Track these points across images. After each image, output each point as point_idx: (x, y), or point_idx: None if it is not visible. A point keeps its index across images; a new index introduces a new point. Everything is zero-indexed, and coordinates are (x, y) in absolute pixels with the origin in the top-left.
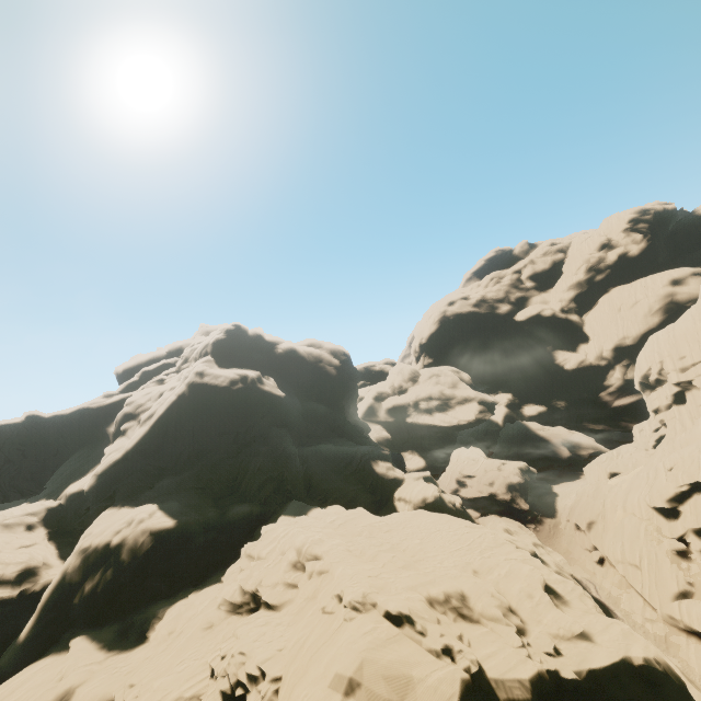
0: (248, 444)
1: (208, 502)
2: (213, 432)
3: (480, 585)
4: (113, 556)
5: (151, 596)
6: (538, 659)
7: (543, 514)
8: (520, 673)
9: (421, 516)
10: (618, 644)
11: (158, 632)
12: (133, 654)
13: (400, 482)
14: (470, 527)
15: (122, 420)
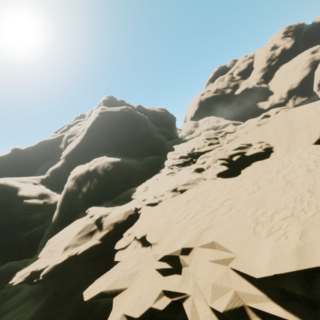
0: (138, 138)
1: (130, 158)
2: (120, 131)
3: None
4: (93, 174)
5: (121, 190)
6: None
7: None
8: None
9: None
10: None
11: (138, 193)
12: (129, 203)
13: None
14: None
15: (66, 139)
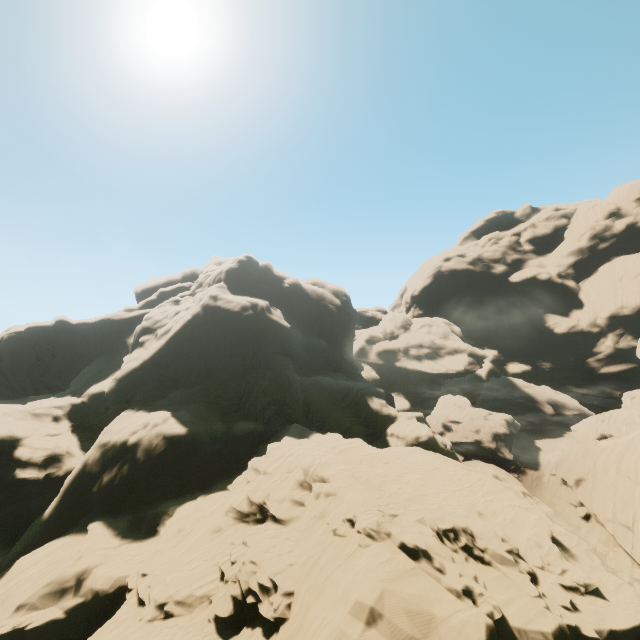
0: (254, 367)
1: (216, 415)
2: (223, 352)
3: (489, 528)
4: (129, 454)
5: (162, 494)
6: (557, 613)
7: (526, 465)
8: (542, 625)
9: (417, 453)
10: (634, 607)
11: (168, 528)
12: (144, 545)
13: (393, 419)
14: (465, 469)
15: (140, 332)
